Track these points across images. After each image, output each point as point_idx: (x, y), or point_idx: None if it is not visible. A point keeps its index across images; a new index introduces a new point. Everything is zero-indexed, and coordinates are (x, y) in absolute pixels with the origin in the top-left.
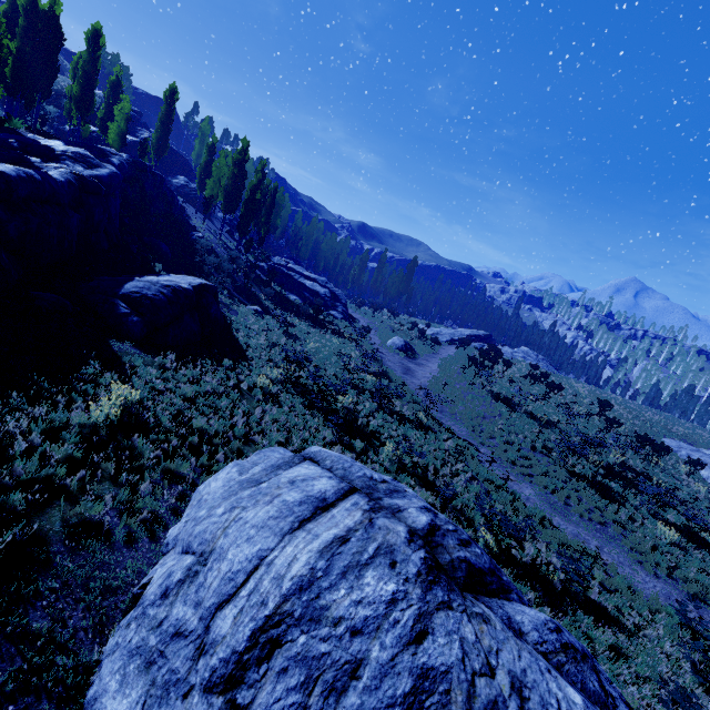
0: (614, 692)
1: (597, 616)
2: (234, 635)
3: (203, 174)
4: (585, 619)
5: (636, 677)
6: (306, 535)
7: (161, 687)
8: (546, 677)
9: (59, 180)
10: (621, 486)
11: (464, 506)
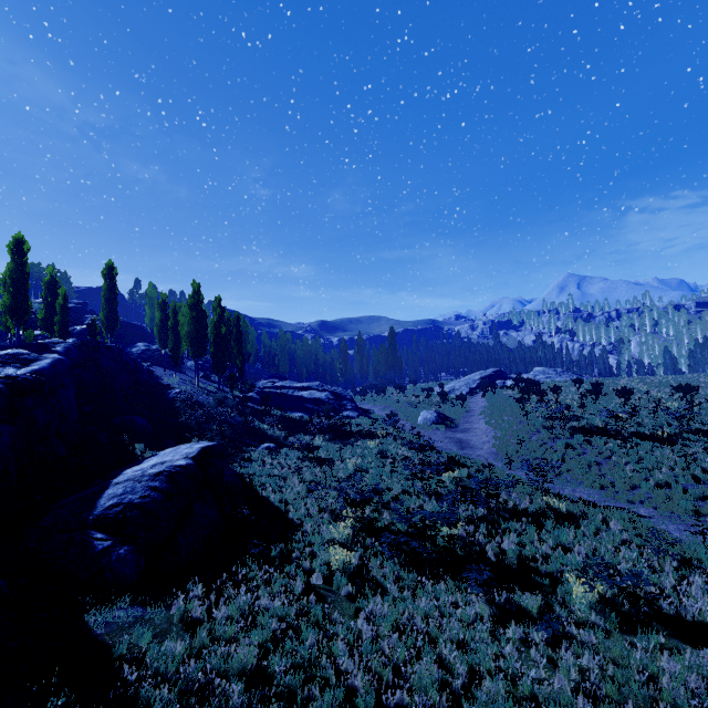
0: None
1: None
2: None
3: (161, 332)
4: None
5: None
6: None
7: None
8: None
9: None
10: None
11: None
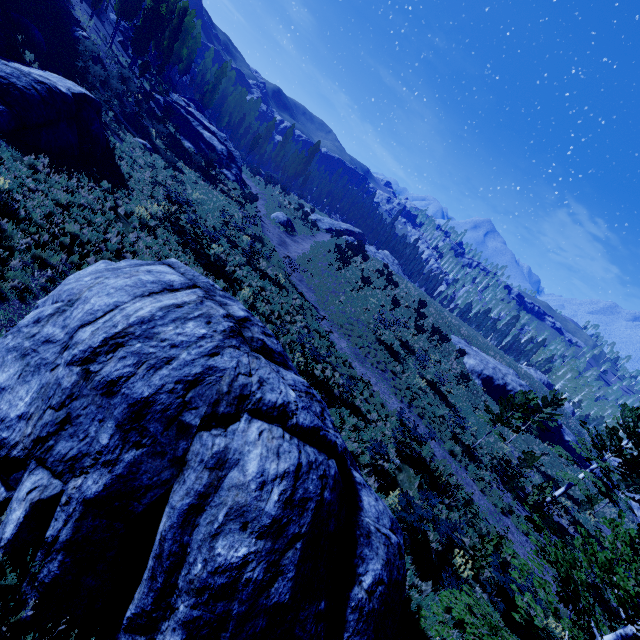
0: (328, 418)
1: (354, 412)
2: (91, 339)
3: None
4: (345, 411)
5: (362, 441)
6: (153, 300)
7: (34, 366)
8: (280, 384)
9: None
10: (405, 352)
11: (292, 342)
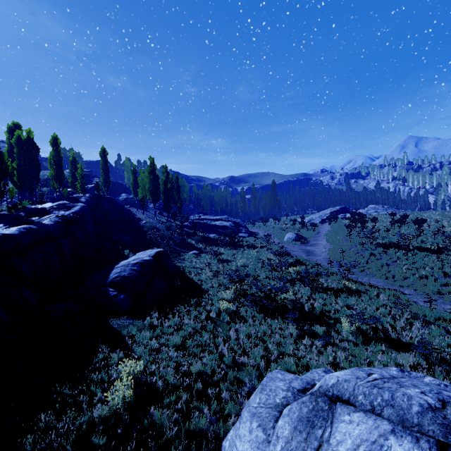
0: None
1: None
2: None
3: (134, 187)
4: None
5: None
6: None
7: None
8: None
9: (50, 224)
10: None
11: (441, 354)
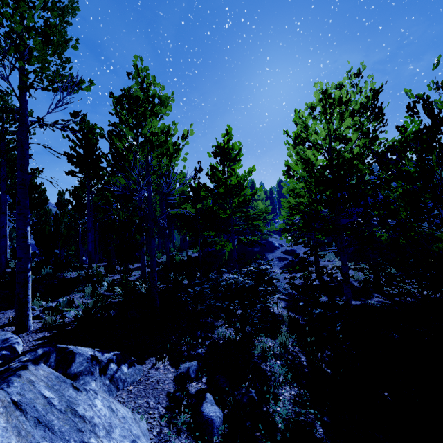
0: None
1: None
2: None
3: None
4: None
5: None
6: None
7: None
8: None
9: None
10: None
11: None
